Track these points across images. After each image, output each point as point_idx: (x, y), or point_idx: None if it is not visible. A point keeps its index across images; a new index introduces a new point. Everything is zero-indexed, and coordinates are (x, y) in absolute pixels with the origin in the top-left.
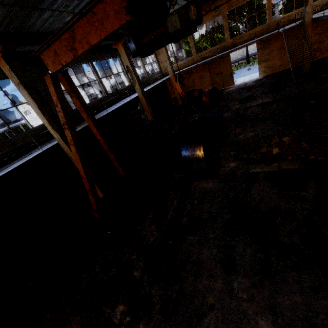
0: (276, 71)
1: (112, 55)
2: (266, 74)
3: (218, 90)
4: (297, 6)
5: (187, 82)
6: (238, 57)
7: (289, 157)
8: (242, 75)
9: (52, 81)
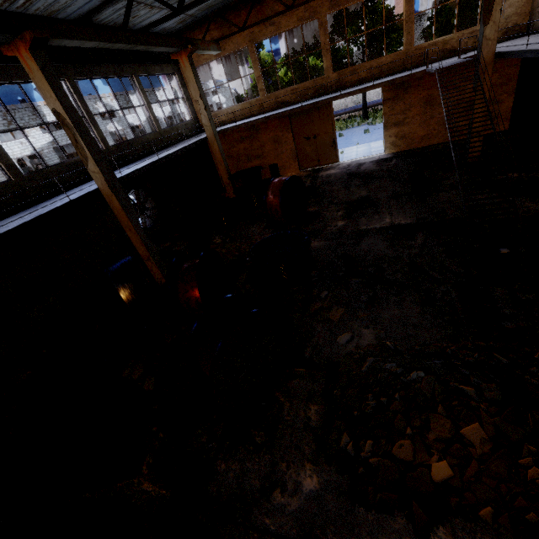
0: (415, 146)
1: None
2: (398, 149)
3: (303, 183)
4: (453, 28)
5: (249, 148)
6: (348, 105)
7: (486, 507)
8: (354, 142)
9: None
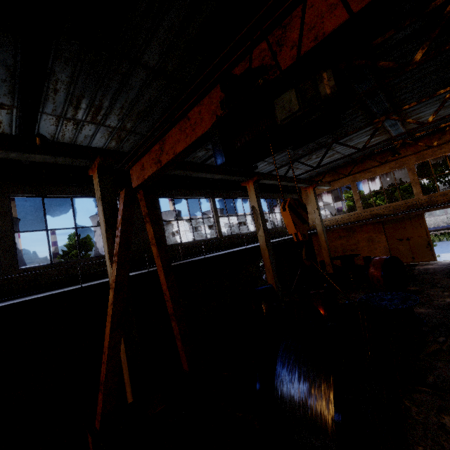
0: None
1: (242, 195)
2: None
3: (402, 263)
4: None
5: (345, 243)
6: (439, 224)
7: None
8: None
9: (124, 196)
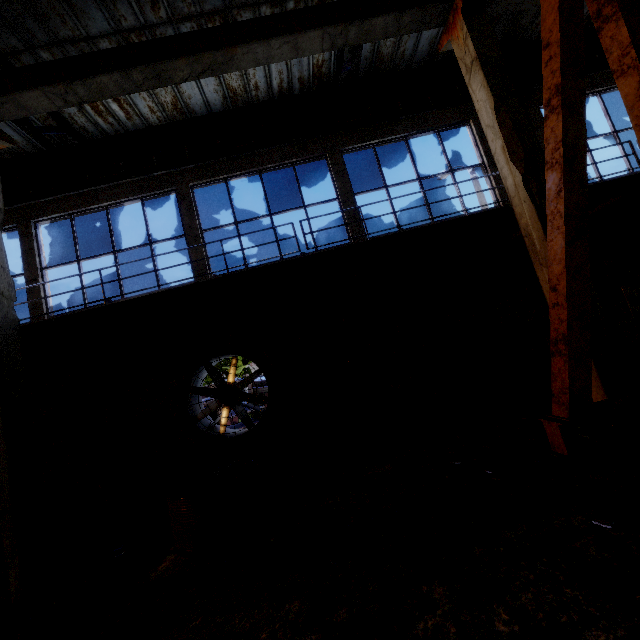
0: None
1: None
2: None
3: None
4: None
5: None
6: None
7: None
8: None
9: None
